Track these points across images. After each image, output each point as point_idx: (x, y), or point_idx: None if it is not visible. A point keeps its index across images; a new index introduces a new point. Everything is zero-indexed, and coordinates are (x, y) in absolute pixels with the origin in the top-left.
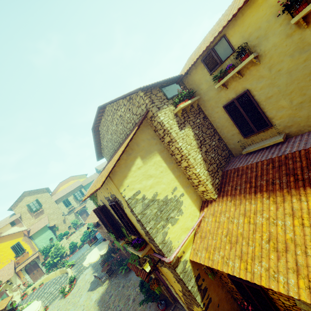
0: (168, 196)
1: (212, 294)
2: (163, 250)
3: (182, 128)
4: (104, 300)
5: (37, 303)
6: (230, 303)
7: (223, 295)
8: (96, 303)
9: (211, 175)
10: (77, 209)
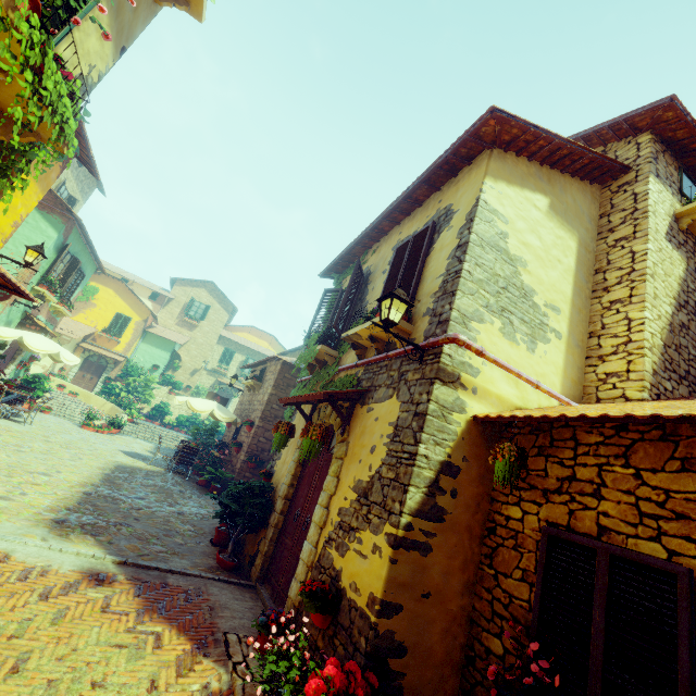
0: (537, 295)
1: (439, 551)
2: (451, 324)
3: (672, 242)
4: (132, 471)
5: (75, 357)
6: (447, 650)
7: (455, 604)
8: (117, 464)
9: (665, 361)
10: (226, 381)
